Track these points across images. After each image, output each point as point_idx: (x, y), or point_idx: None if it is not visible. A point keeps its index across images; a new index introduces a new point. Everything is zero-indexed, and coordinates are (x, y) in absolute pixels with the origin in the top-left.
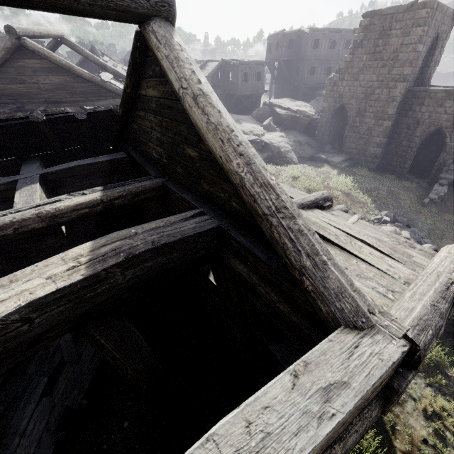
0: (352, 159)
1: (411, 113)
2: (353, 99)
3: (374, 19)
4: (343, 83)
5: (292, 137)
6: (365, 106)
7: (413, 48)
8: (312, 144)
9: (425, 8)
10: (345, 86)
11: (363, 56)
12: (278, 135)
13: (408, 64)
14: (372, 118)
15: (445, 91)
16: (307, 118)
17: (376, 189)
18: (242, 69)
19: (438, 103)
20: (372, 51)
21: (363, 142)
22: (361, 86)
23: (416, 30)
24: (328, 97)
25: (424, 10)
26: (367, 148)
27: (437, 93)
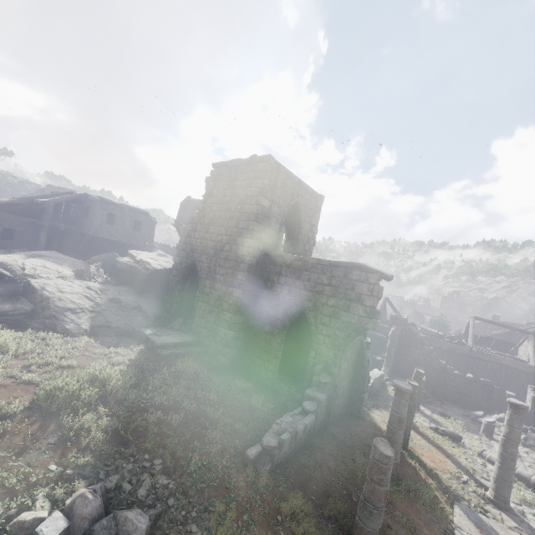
0: (201, 344)
1: (270, 284)
2: (204, 255)
3: (223, 170)
4: (196, 234)
5: (112, 294)
6: (216, 265)
7: (256, 201)
8: (148, 311)
9: (263, 162)
10: (197, 238)
11: (214, 205)
12: (85, 284)
13: (254, 217)
14: (223, 282)
15: (300, 259)
16: (146, 271)
17: (171, 406)
18: (107, 209)
19: (296, 273)
20: (222, 201)
21: (213, 319)
22: (212, 240)
23: (257, 182)
24: (181, 250)
25: (262, 163)
26: (217, 328)
27: (293, 261)
